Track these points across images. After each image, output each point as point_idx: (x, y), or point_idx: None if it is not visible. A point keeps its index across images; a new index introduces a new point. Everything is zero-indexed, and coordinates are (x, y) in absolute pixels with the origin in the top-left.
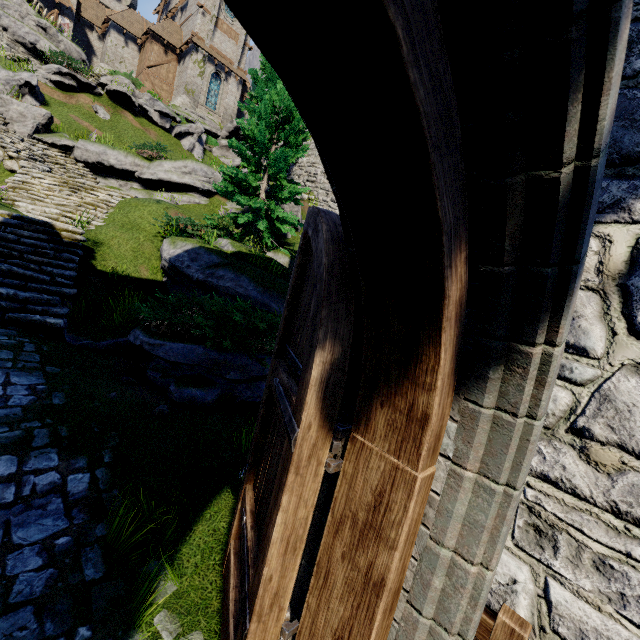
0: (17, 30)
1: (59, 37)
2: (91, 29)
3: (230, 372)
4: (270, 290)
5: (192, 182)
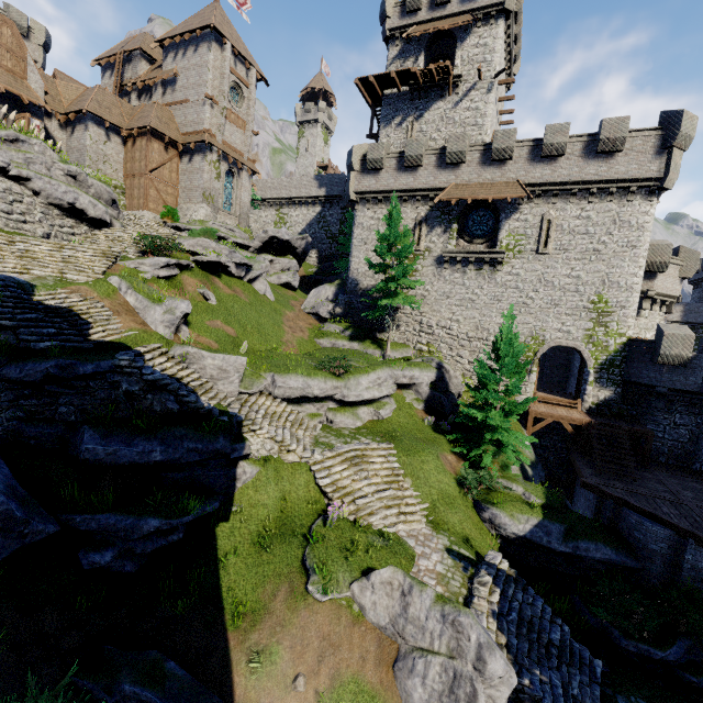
0: (53, 192)
1: (88, 180)
2: (47, 115)
3: (696, 649)
4: (617, 548)
5: (388, 392)
